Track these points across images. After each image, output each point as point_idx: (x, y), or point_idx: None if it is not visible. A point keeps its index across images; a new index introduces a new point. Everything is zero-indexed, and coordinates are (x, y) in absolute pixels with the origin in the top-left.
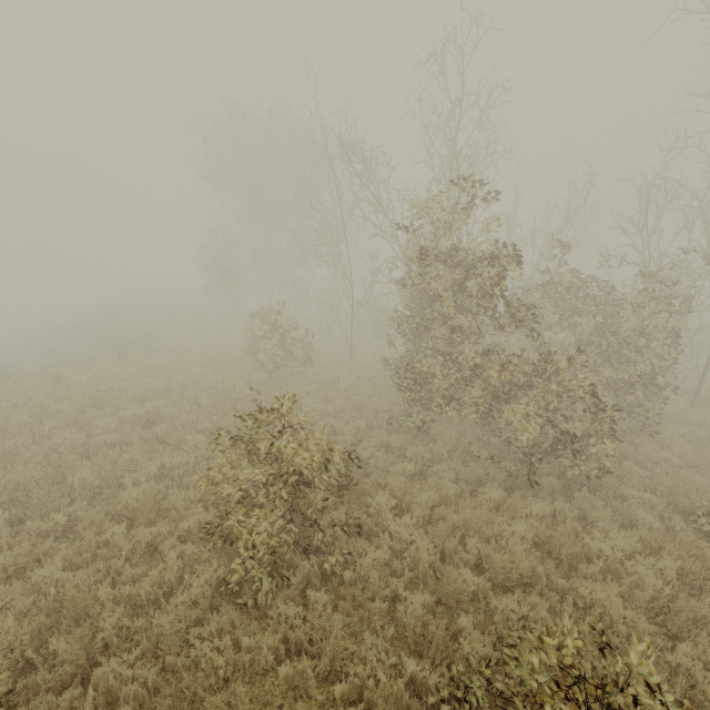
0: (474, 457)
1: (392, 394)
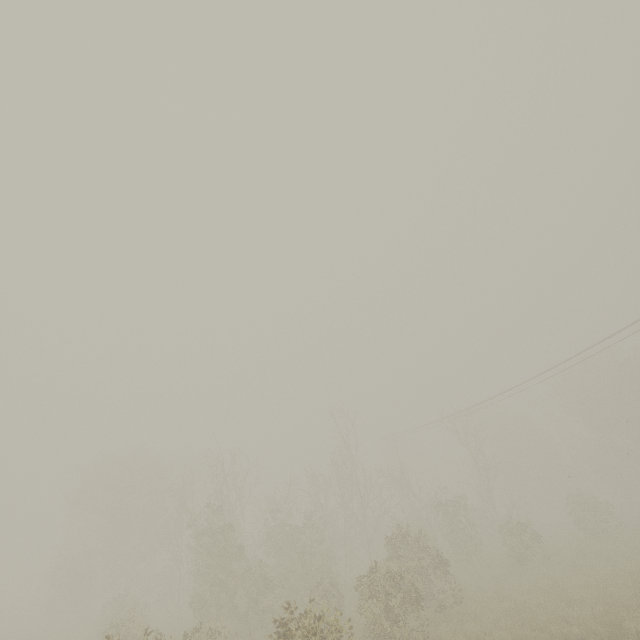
0: None
1: None
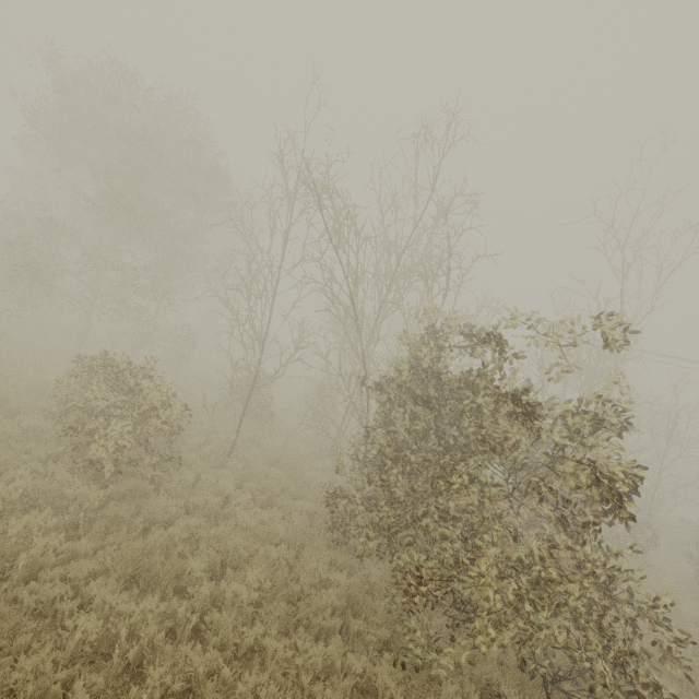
0: (478, 690)
1: (318, 539)
